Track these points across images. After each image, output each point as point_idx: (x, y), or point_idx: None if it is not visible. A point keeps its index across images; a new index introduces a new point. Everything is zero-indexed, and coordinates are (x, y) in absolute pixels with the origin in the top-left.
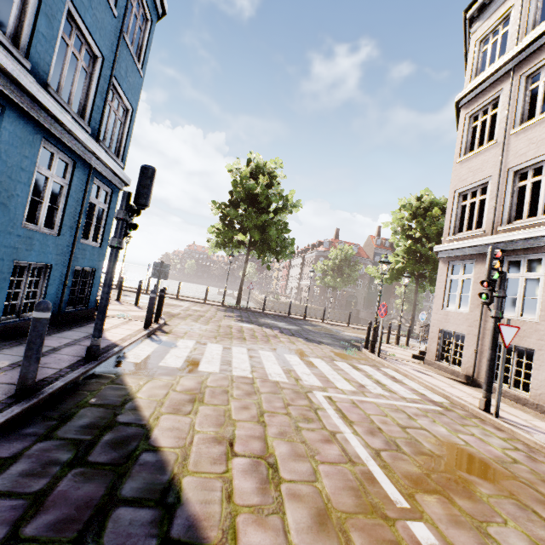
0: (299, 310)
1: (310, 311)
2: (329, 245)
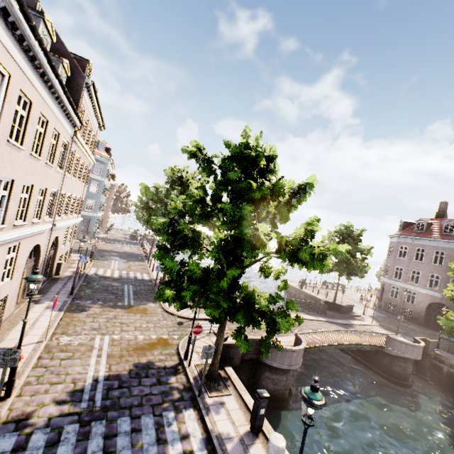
0: (295, 293)
1: (303, 296)
2: (402, 227)
